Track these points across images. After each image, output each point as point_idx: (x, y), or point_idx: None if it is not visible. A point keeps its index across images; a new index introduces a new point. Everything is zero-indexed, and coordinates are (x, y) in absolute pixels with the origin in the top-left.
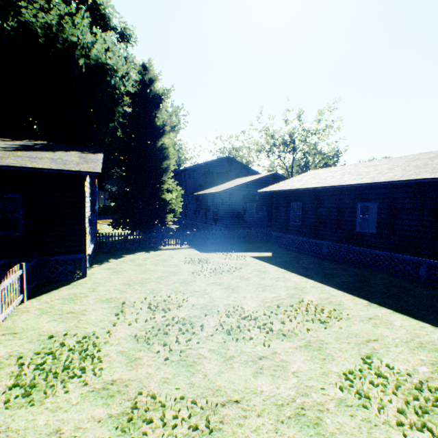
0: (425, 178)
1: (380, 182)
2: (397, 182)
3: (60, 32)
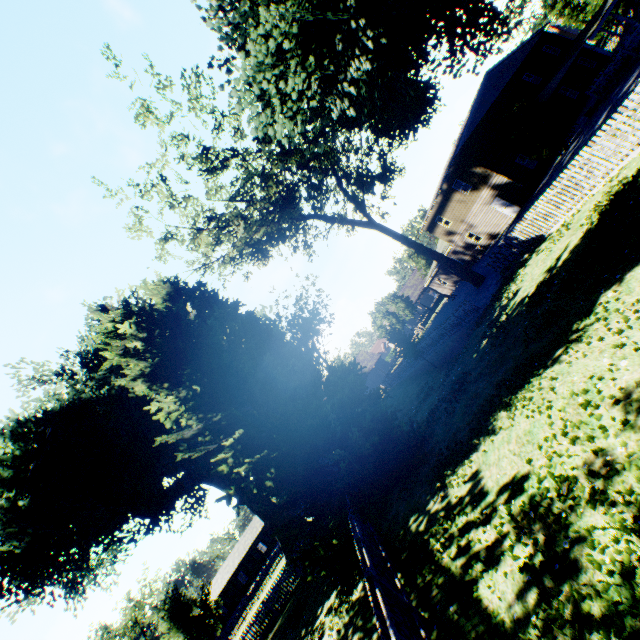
0: (244, 555)
1: (237, 565)
2: (240, 561)
3: None
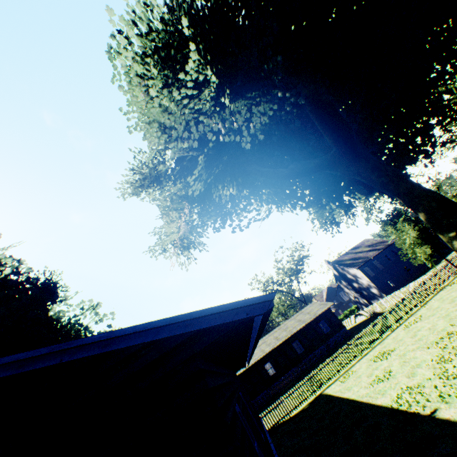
0: (280, 343)
1: (270, 350)
2: (274, 348)
3: (83, 314)
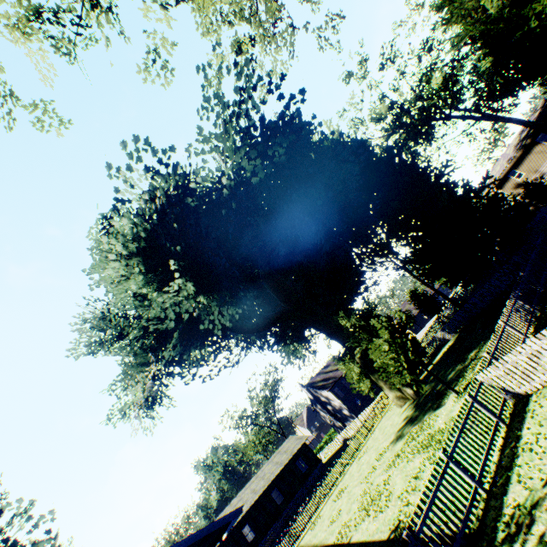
0: (258, 496)
1: (248, 508)
2: (252, 504)
3: (12, 523)
